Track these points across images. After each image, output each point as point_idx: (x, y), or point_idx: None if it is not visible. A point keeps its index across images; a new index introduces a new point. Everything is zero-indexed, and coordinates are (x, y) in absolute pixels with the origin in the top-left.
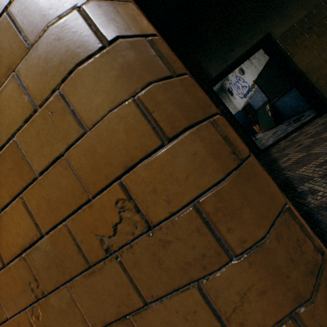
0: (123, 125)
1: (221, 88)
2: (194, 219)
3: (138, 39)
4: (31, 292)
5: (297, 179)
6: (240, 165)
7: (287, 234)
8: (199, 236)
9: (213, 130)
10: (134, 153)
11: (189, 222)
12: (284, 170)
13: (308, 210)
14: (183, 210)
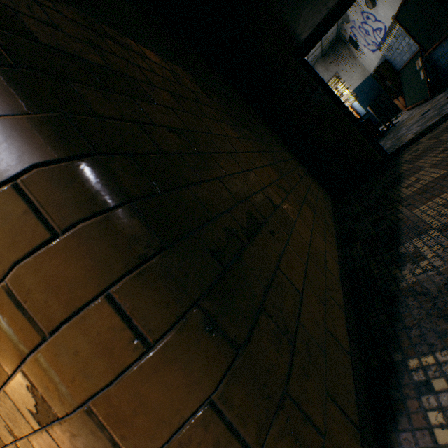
0: (2, 316)
1: (338, 38)
2: (89, 422)
3: (1, 191)
4: (9, 432)
5: (409, 227)
6: (146, 353)
7: (201, 438)
8: (96, 439)
9: (109, 309)
10: (19, 347)
11: (85, 424)
12: (401, 204)
13: (396, 291)
14: (77, 411)
